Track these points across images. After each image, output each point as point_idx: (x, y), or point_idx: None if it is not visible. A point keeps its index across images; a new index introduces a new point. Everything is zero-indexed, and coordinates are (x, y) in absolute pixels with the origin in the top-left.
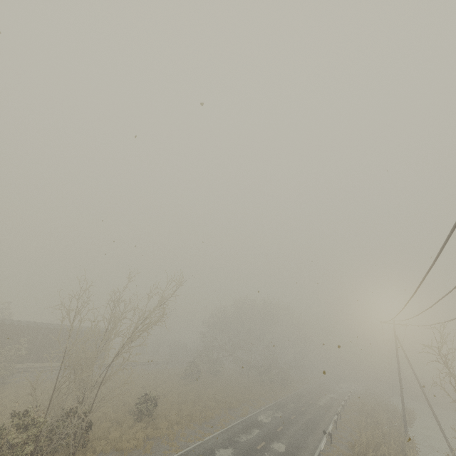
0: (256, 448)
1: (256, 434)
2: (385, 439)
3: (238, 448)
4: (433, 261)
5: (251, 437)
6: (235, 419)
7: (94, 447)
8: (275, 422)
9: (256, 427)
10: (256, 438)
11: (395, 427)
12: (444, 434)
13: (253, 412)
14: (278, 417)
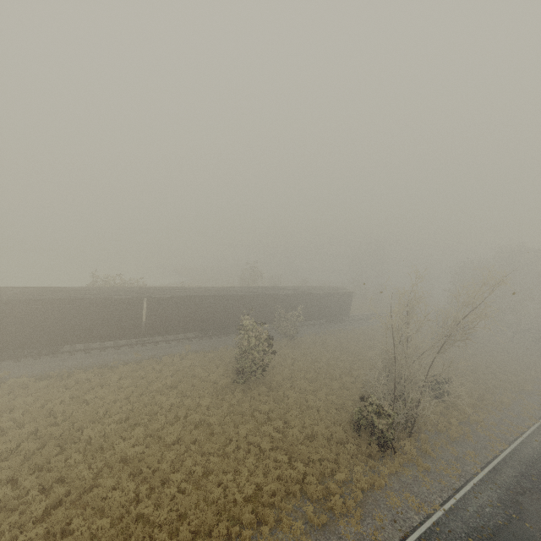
0: None
1: None
2: None
3: None
4: None
5: None
6: (538, 409)
7: (416, 424)
8: None
9: None
10: None
11: None
12: None
13: None
14: None
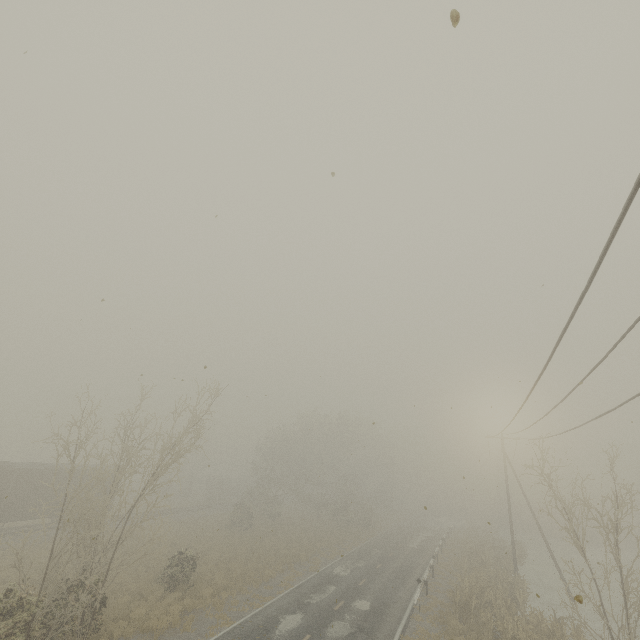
0: (333, 609)
1: (332, 593)
2: (491, 582)
3: (309, 612)
4: (544, 367)
5: (325, 596)
6: (303, 575)
7: (110, 632)
8: (356, 574)
9: (332, 583)
10: (332, 597)
11: (503, 566)
12: (559, 570)
13: (326, 564)
14: (360, 567)
